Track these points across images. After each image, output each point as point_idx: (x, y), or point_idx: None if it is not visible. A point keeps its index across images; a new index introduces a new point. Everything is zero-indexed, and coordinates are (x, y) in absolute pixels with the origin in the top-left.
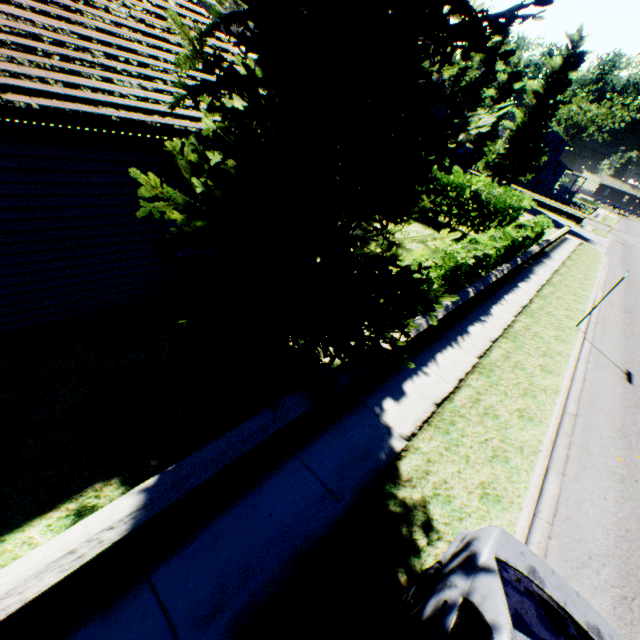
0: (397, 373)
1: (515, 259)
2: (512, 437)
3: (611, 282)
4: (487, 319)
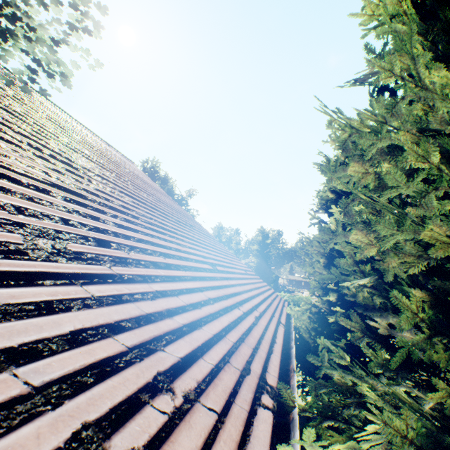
0: None
1: None
2: None
3: None
4: None
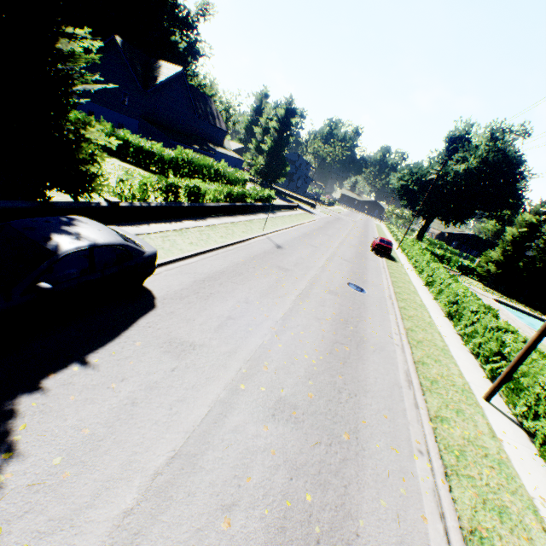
0: (118, 224)
1: (236, 203)
2: (180, 246)
3: (309, 226)
4: (201, 221)
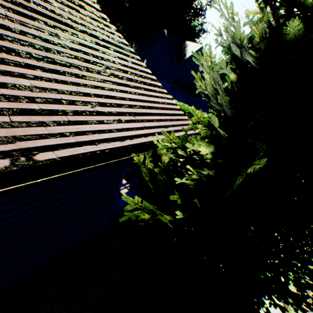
0: None
1: None
2: None
3: None
4: None
